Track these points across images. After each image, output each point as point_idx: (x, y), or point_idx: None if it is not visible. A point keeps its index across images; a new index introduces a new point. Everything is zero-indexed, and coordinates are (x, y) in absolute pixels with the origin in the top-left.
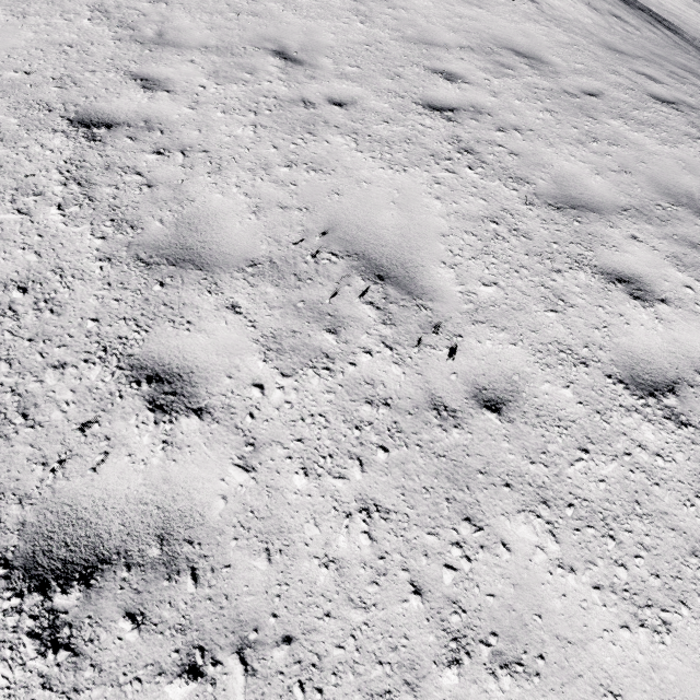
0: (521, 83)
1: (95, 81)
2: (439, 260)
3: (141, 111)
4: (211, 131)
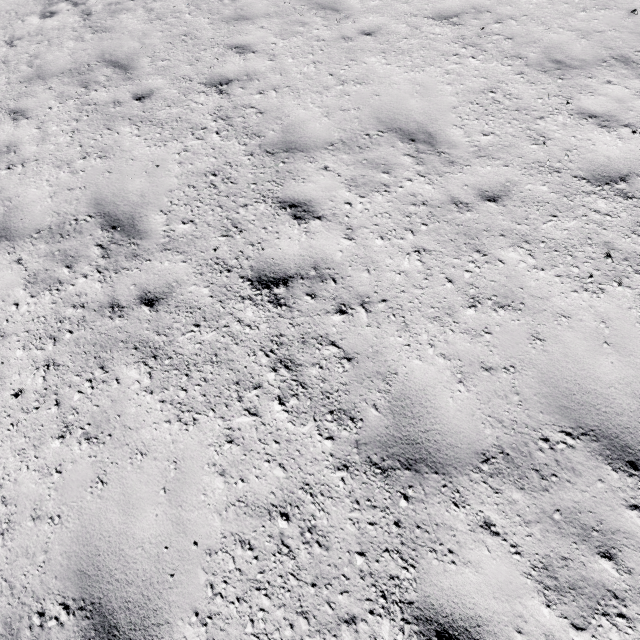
0: None
1: None
2: None
3: None
4: None
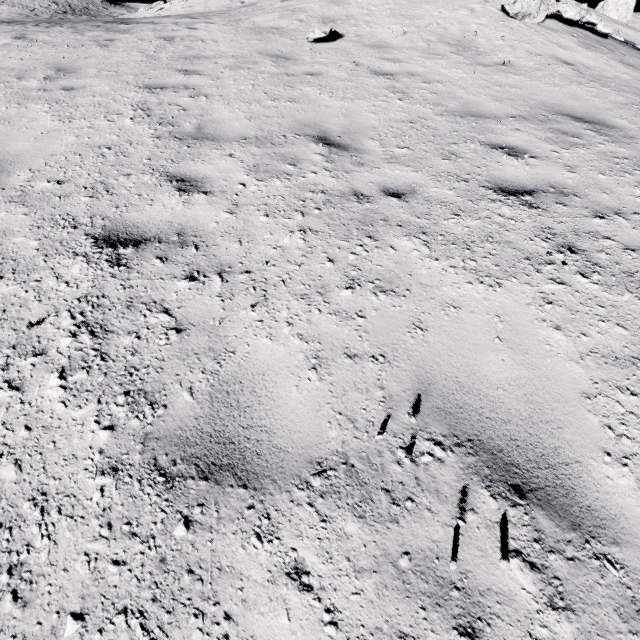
0: (595, 153)
1: (129, 186)
2: (598, 448)
3: (175, 220)
4: (254, 242)
